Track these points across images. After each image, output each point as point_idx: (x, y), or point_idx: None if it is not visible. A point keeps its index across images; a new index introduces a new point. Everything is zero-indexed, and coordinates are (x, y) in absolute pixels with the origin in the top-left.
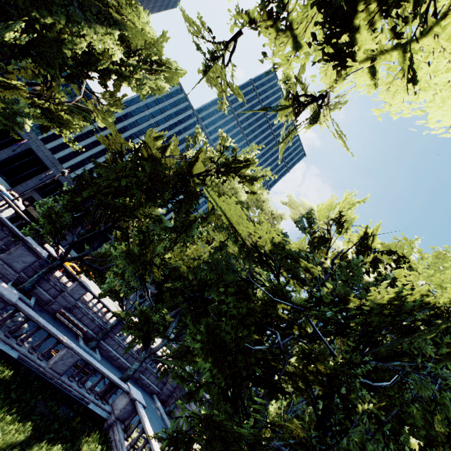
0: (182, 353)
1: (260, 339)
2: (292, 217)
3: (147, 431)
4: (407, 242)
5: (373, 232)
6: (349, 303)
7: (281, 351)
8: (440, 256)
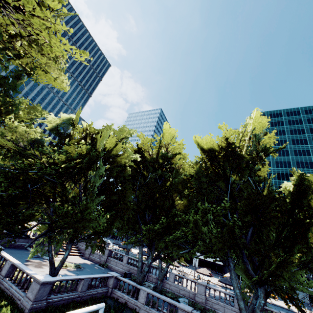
0: (24, 217)
1: (37, 190)
2: (48, 127)
3: (3, 255)
4: (109, 126)
5: (90, 126)
6: (57, 162)
7: (29, 190)
8: (121, 129)
